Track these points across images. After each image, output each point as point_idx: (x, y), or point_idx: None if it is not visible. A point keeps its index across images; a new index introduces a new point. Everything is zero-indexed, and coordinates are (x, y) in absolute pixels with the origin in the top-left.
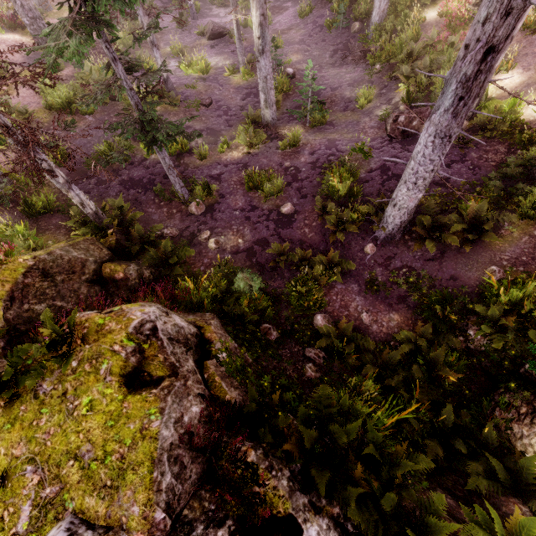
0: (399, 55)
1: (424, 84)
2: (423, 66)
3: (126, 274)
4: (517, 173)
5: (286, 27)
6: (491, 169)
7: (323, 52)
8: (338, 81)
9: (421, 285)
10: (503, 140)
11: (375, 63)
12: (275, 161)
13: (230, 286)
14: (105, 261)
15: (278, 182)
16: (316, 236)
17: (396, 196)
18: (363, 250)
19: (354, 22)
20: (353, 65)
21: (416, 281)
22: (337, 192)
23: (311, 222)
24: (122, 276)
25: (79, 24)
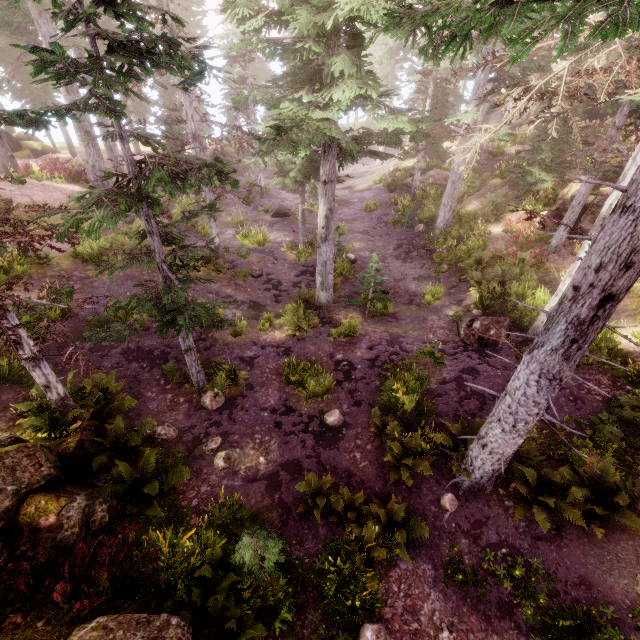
0: (467, 260)
1: (498, 292)
2: (494, 274)
3: (60, 517)
4: (635, 418)
5: (351, 217)
6: (598, 405)
7: (387, 244)
8: (402, 273)
9: (535, 585)
10: (604, 369)
11: (442, 262)
12: (325, 350)
13: (230, 549)
14: (36, 490)
15: (326, 382)
16: (370, 467)
17: (486, 434)
18: (438, 502)
19: (419, 223)
20: (418, 260)
21: (526, 577)
22: (402, 405)
23: (365, 443)
24: (52, 521)
25: (115, 199)
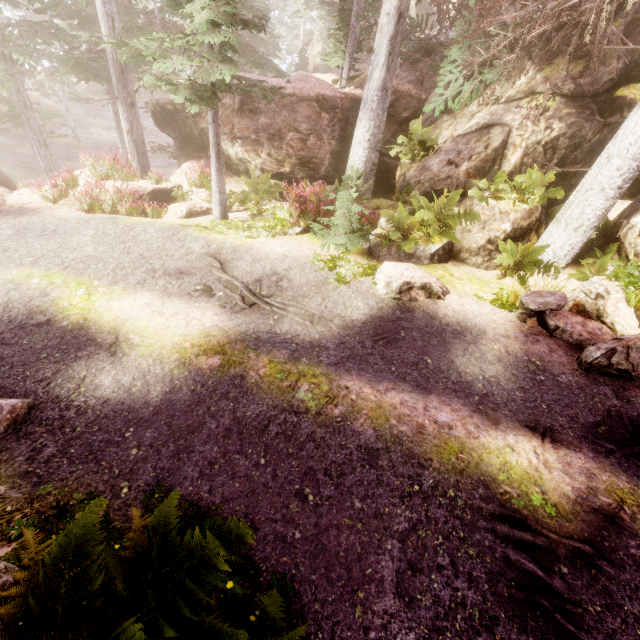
0: None
1: None
2: None
3: None
4: None
5: None
6: None
7: None
8: None
9: None
10: None
11: None
12: None
13: None
14: None
15: None
16: None
17: None
18: None
19: None
20: None
21: None
22: None
23: None
24: None
25: None
